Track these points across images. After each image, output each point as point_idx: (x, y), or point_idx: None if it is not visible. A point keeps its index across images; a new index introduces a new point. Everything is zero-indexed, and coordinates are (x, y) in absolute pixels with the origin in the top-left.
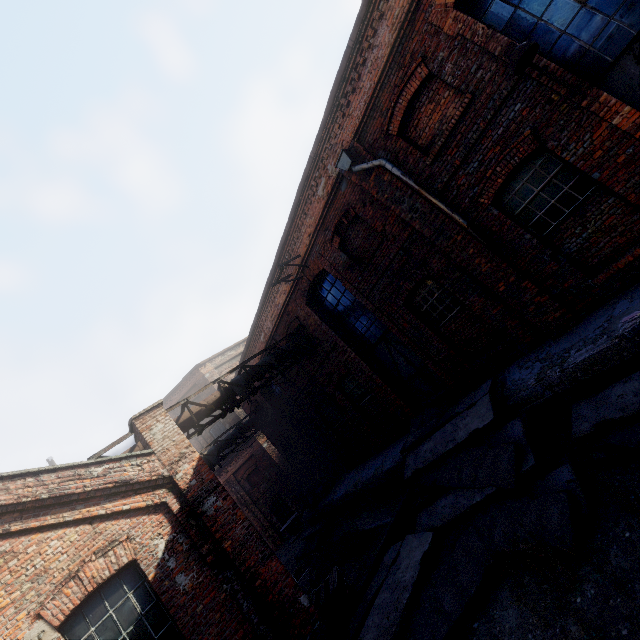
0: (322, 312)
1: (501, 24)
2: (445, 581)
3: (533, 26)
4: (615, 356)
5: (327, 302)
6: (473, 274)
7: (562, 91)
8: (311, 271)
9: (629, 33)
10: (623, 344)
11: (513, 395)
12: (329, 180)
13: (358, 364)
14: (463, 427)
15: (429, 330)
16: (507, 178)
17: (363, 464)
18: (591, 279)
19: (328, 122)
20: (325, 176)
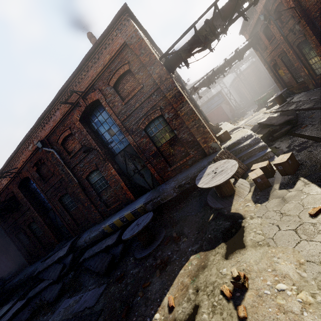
0: (27, 192)
1: (94, 129)
2: (17, 319)
3: (101, 135)
4: (99, 236)
5: (31, 188)
6: (79, 198)
7: (102, 158)
8: (22, 175)
9: (119, 149)
10: (100, 233)
11: (78, 243)
12: (34, 146)
13: (39, 218)
14: (59, 255)
15: (66, 212)
16: (91, 172)
17: (35, 263)
18: (107, 208)
19: (36, 127)
20: (33, 144)
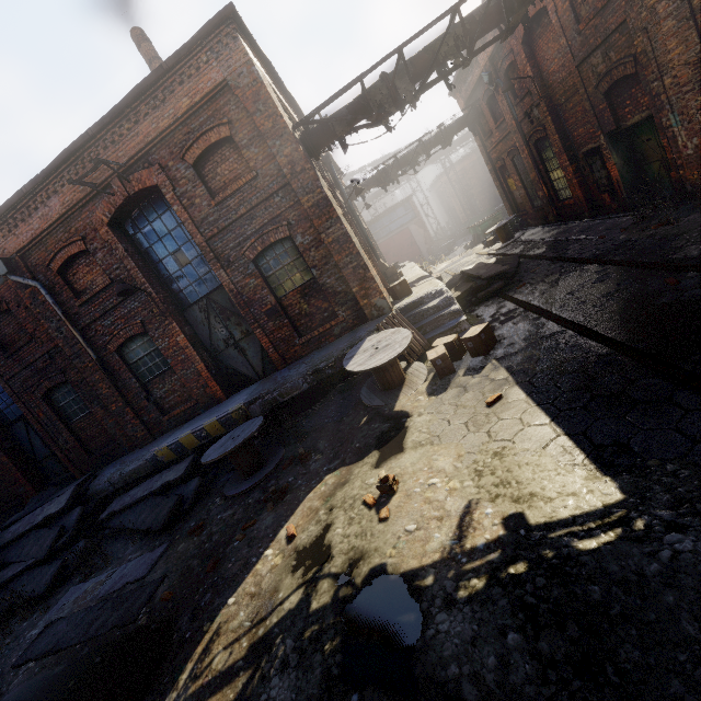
0: None
1: (142, 248)
2: None
3: (158, 262)
4: (144, 470)
5: None
6: (97, 393)
7: (158, 310)
8: None
9: (198, 296)
10: (147, 464)
11: (93, 487)
12: None
13: None
14: (45, 512)
15: (61, 423)
16: (129, 339)
17: None
18: (163, 416)
19: None
20: None
